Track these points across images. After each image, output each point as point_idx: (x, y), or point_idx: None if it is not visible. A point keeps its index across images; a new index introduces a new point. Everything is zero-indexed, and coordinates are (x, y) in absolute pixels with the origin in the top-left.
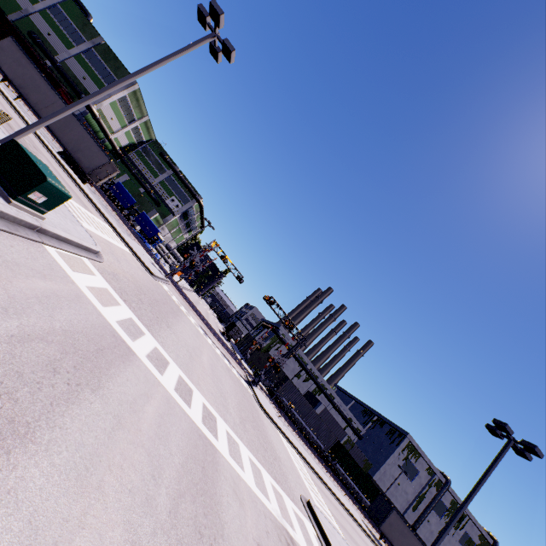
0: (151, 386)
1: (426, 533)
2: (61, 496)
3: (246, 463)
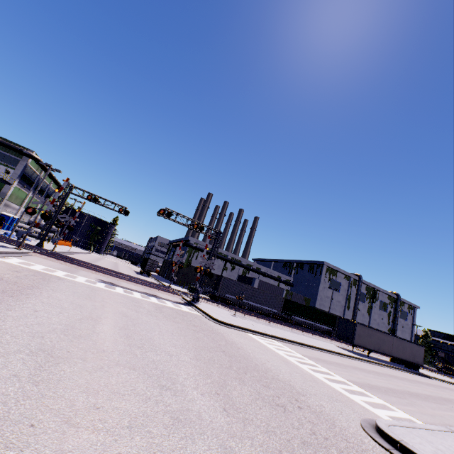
0: None
1: (360, 318)
2: None
3: None
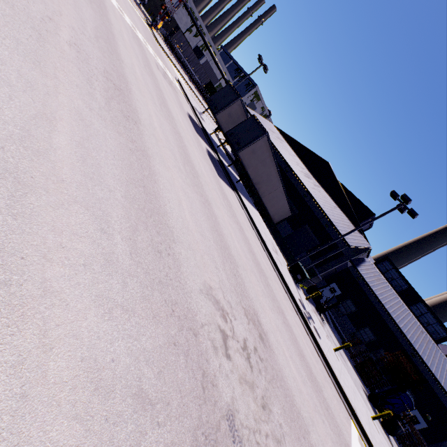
0: (112, 4)
1: None
2: (116, 21)
3: (151, 50)
